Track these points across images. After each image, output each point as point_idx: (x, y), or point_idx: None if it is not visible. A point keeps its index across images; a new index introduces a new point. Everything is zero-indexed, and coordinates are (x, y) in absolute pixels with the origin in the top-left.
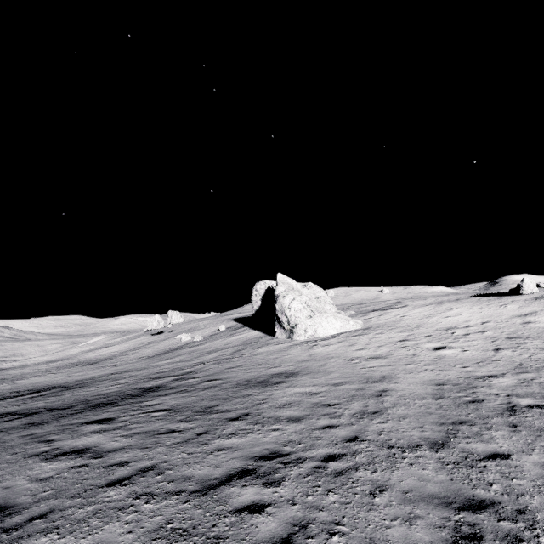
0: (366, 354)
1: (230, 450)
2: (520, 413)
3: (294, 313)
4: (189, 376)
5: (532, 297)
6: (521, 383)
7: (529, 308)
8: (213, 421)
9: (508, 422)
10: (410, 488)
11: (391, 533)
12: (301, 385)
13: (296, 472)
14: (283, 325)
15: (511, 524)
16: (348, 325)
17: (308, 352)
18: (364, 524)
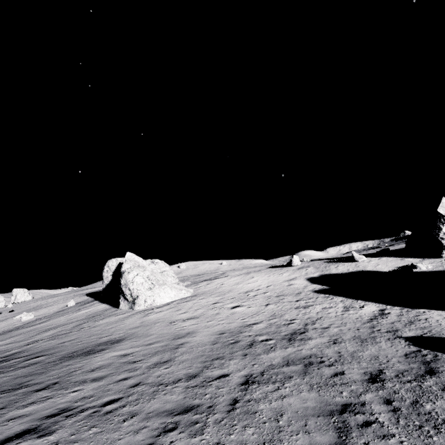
0: (185, 317)
1: (21, 418)
2: (254, 346)
3: (136, 286)
4: (12, 357)
5: (297, 267)
6: (268, 326)
7: (293, 275)
8: (17, 395)
9: (244, 353)
10: (154, 409)
11: (120, 442)
12: (120, 349)
13: (73, 420)
14: (126, 298)
15: (199, 416)
16: (181, 294)
17: (142, 319)
18: (104, 442)
